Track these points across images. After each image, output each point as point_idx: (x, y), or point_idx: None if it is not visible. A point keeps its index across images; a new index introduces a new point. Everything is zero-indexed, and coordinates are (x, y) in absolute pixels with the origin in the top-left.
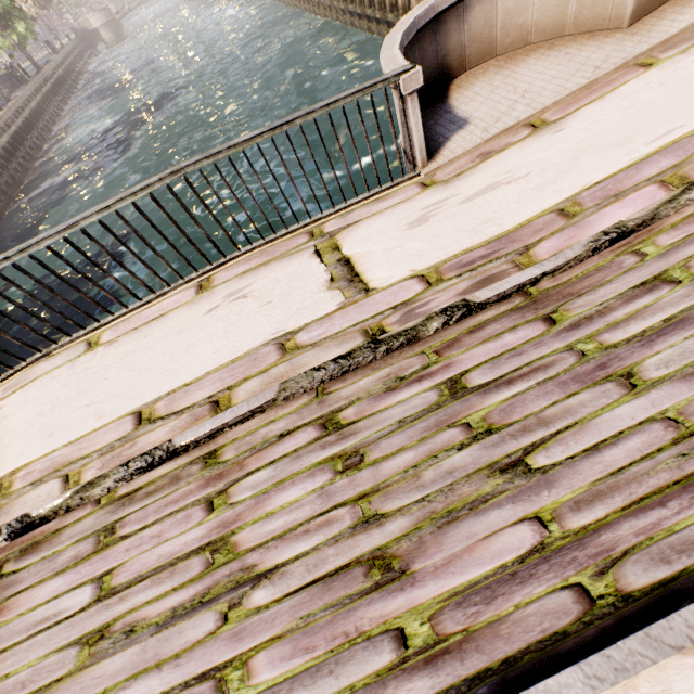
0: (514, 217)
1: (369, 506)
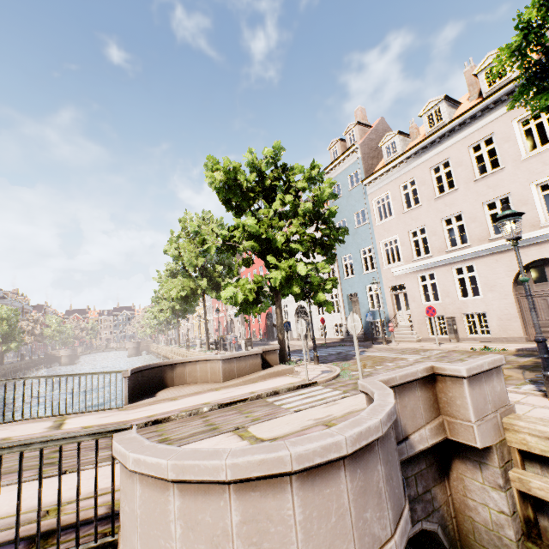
0: (136, 417)
1: None
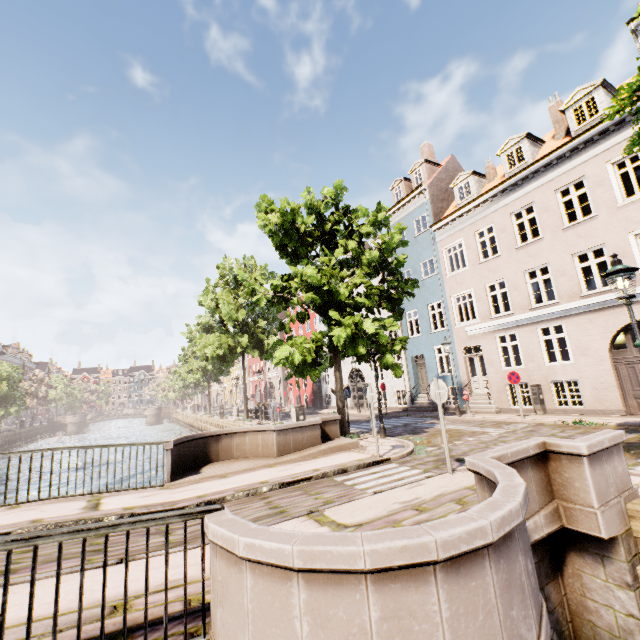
0: (183, 497)
1: (19, 560)
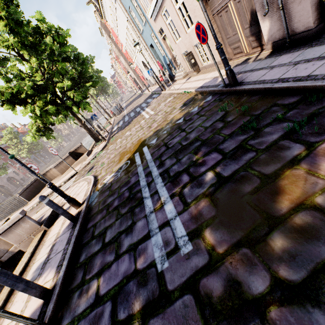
0: None
1: None
